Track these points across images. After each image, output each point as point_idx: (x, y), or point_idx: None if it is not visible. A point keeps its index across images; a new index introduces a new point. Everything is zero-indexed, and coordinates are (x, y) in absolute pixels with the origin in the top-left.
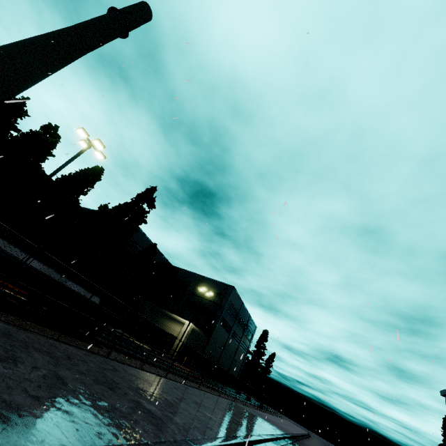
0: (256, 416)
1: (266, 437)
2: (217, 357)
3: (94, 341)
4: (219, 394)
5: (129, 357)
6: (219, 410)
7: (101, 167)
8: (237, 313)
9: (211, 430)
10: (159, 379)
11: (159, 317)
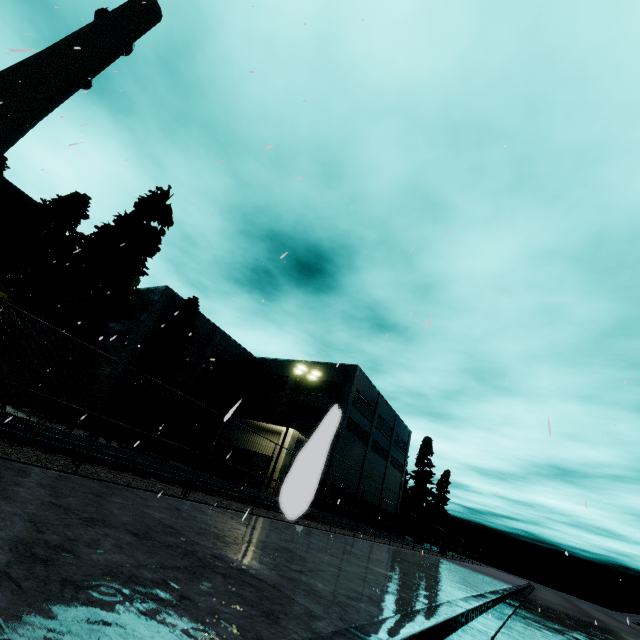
0: (436, 564)
1: (469, 605)
2: (353, 485)
3: None
4: (354, 534)
5: (53, 455)
6: (324, 553)
7: (84, 195)
8: (373, 410)
9: (101, 639)
10: (117, 490)
11: (240, 432)
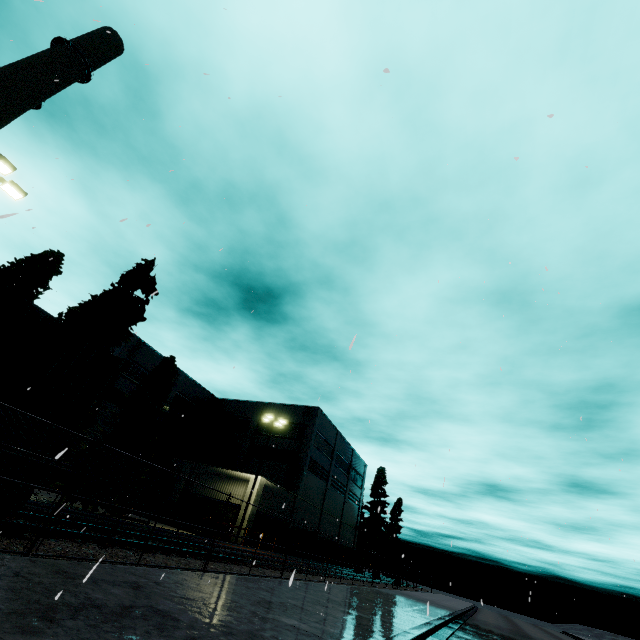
0: (393, 599)
1: (418, 632)
2: (314, 524)
3: (5, 527)
4: (324, 579)
5: (111, 548)
6: (318, 605)
7: (57, 252)
8: (332, 448)
9: None
10: (177, 575)
11: (207, 480)
